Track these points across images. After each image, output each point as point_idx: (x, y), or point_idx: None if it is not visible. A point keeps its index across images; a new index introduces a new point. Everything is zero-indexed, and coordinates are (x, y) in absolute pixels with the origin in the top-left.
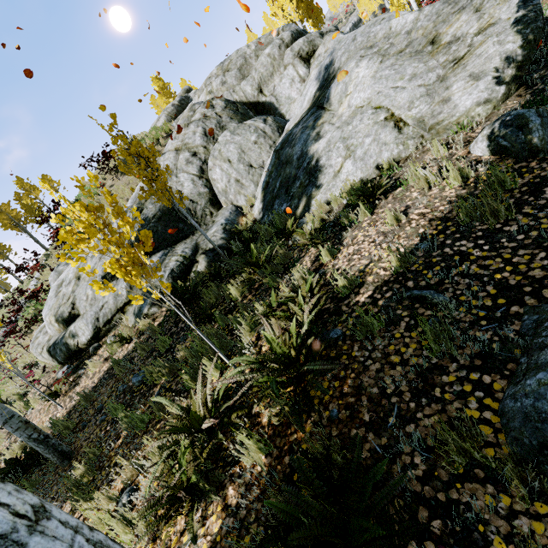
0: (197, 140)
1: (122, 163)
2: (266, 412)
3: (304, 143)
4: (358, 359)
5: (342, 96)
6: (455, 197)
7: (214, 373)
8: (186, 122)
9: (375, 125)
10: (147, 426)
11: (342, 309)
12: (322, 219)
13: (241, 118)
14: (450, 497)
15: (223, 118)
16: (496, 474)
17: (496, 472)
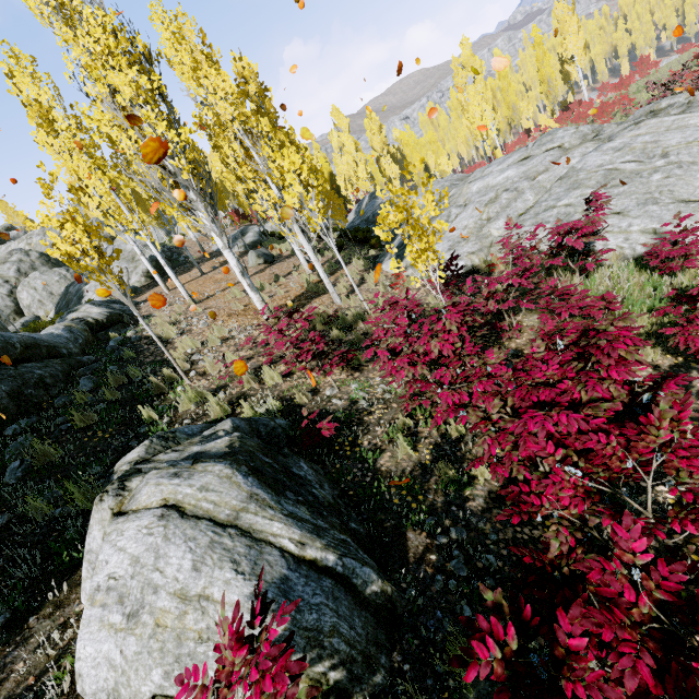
0: (11, 273)
1: None
2: None
3: (81, 285)
4: None
5: None
6: None
7: None
8: (3, 261)
9: None
10: None
11: None
12: None
13: (53, 265)
14: None
15: (36, 263)
16: None
17: None
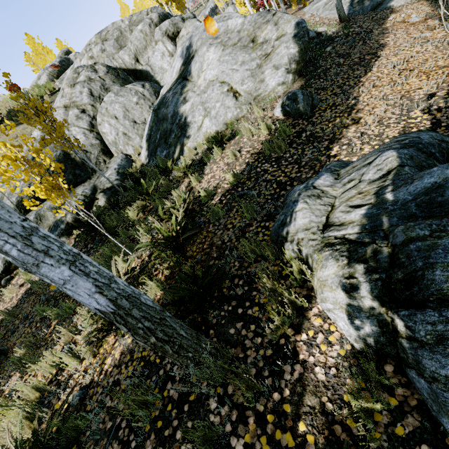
0: (84, 99)
1: (23, 115)
2: (160, 267)
3: (175, 105)
4: (212, 231)
5: (200, 71)
6: (265, 140)
7: (123, 265)
8: (71, 83)
9: (222, 94)
10: (74, 311)
11: (204, 209)
12: (192, 159)
13: (123, 82)
14: (248, 271)
15: (106, 81)
16: (265, 257)
17: (265, 256)
